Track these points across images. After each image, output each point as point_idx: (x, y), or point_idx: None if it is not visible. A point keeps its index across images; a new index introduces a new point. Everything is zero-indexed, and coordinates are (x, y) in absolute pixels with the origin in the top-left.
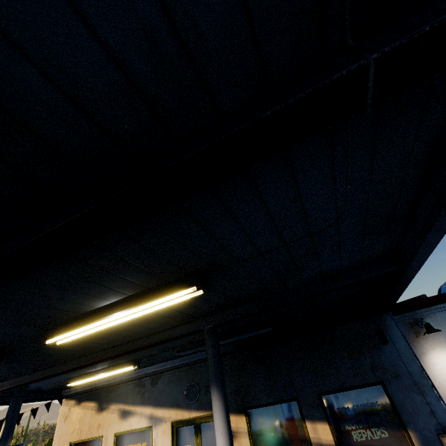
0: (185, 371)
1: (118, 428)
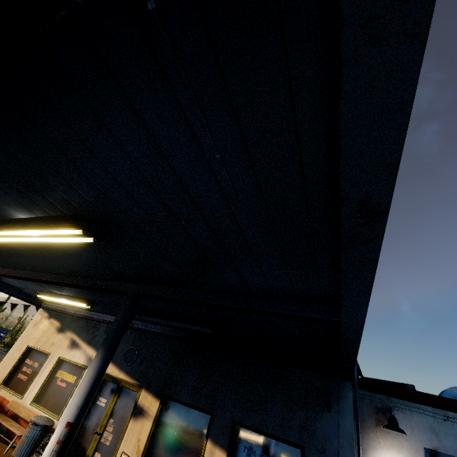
0: (135, 335)
1: (64, 354)
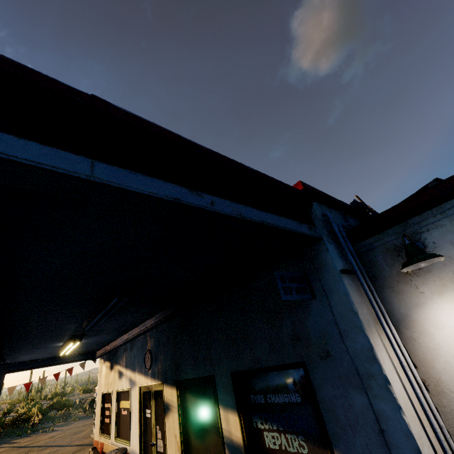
0: (145, 339)
1: (118, 386)
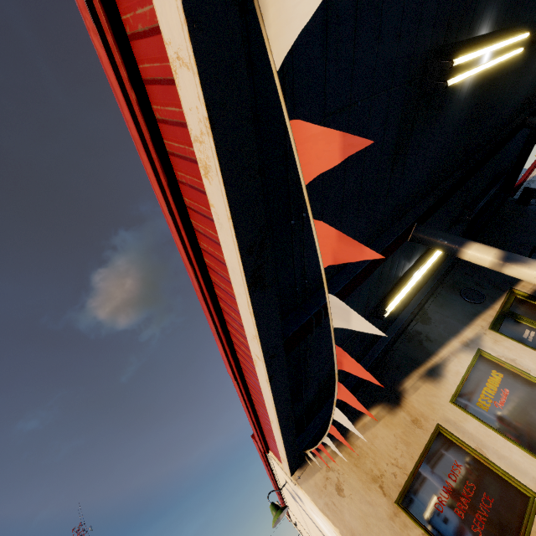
0: (444, 290)
1: (447, 393)
